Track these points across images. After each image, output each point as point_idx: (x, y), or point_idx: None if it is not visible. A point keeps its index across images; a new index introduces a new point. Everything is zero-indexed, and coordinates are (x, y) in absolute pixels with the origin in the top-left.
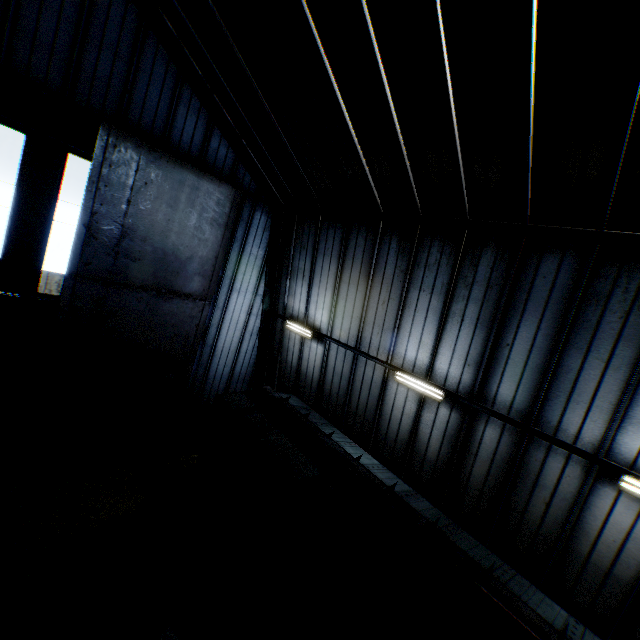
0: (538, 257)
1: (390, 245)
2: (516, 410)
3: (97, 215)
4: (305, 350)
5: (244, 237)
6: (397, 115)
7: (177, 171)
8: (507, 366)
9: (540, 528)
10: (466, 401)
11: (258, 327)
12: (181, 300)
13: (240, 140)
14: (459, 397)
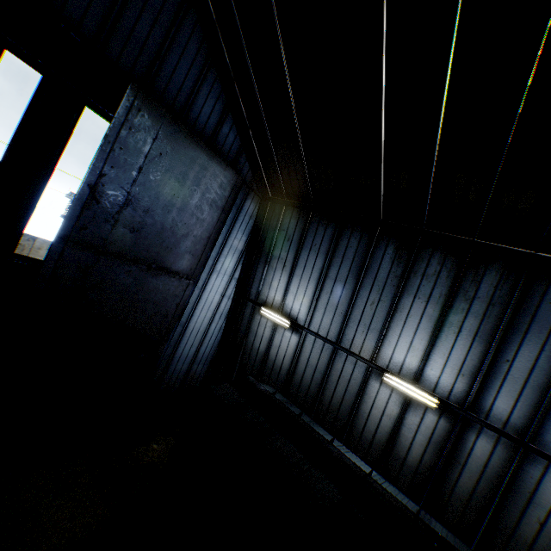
0: (545, 284)
1: (386, 251)
2: (512, 425)
3: (105, 177)
4: (276, 337)
5: (233, 221)
6: (441, 136)
7: (191, 147)
8: (505, 381)
9: (531, 547)
10: (460, 411)
11: (228, 309)
12: (168, 277)
13: (247, 131)
14: (452, 406)
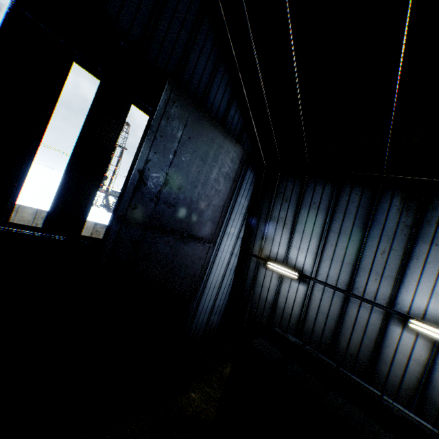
0: None
1: (391, 203)
2: None
3: (149, 162)
4: (283, 288)
5: (238, 189)
6: None
7: (211, 130)
8: None
9: None
10: None
11: (235, 265)
12: (195, 243)
13: (248, 111)
14: None
